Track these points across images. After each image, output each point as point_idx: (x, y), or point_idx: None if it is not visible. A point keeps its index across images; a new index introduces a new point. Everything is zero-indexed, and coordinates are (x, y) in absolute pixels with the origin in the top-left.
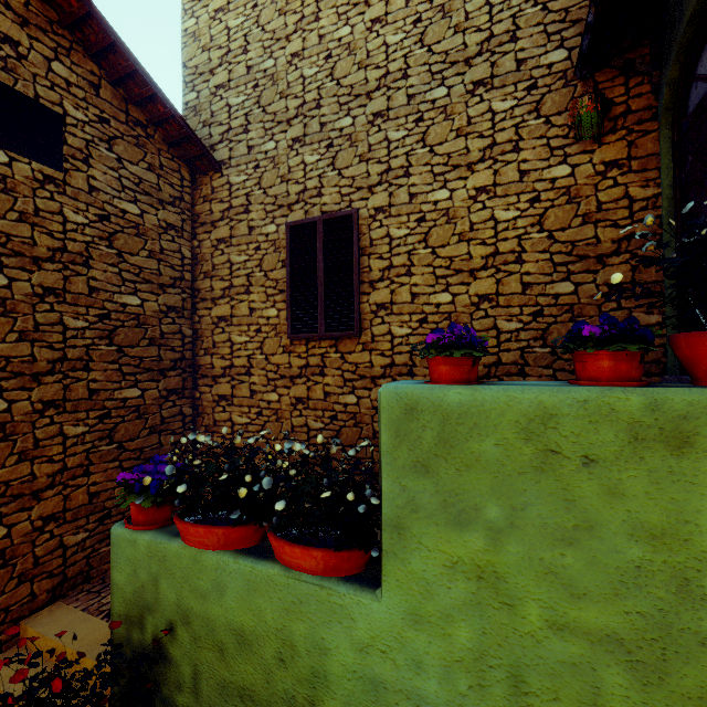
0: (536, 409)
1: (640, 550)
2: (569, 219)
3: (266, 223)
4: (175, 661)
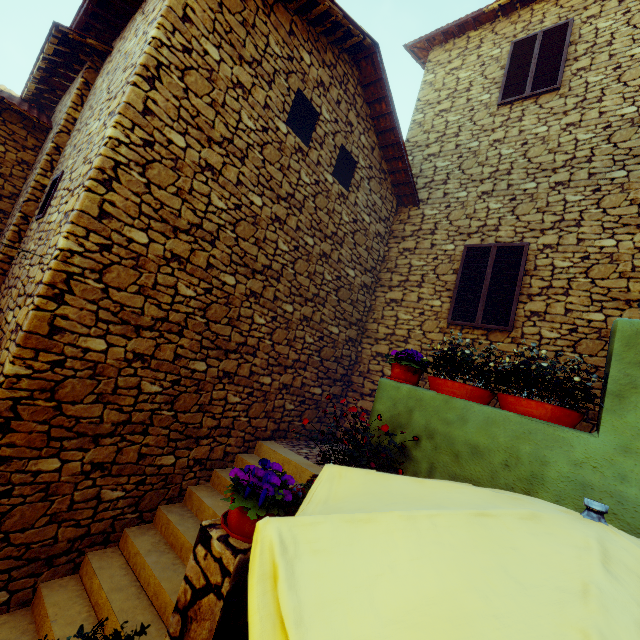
0: None
1: None
2: None
3: (446, 243)
4: (415, 459)
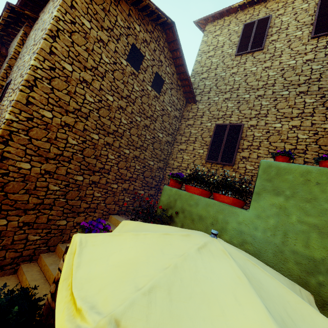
0: (305, 170)
1: (327, 205)
2: None
3: (207, 122)
4: (176, 222)
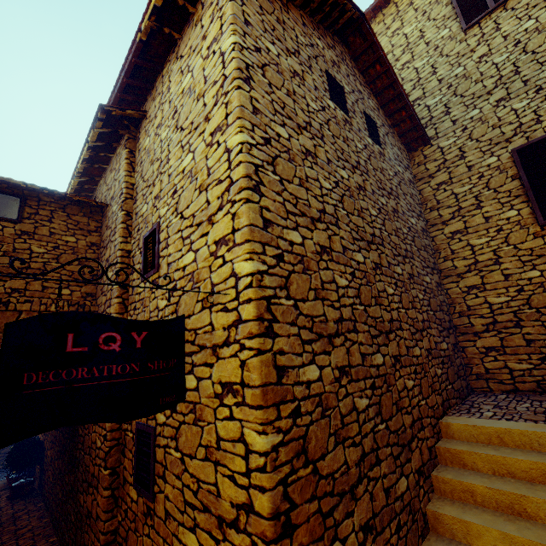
0: None
1: None
2: None
3: (485, 159)
4: None
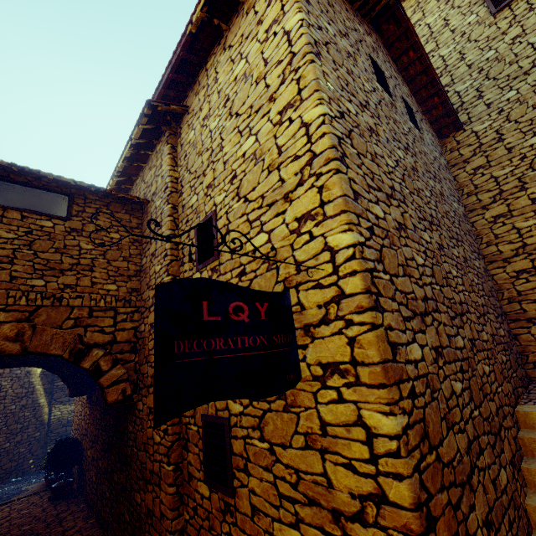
0: None
1: None
2: None
3: (526, 139)
4: None
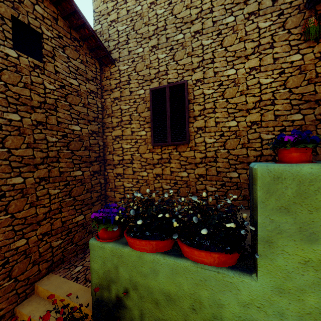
0: None
1: None
2: (300, 82)
3: (139, 89)
4: (129, 307)
